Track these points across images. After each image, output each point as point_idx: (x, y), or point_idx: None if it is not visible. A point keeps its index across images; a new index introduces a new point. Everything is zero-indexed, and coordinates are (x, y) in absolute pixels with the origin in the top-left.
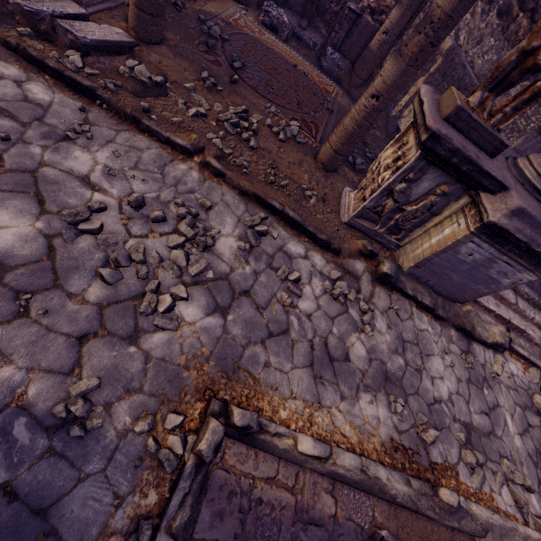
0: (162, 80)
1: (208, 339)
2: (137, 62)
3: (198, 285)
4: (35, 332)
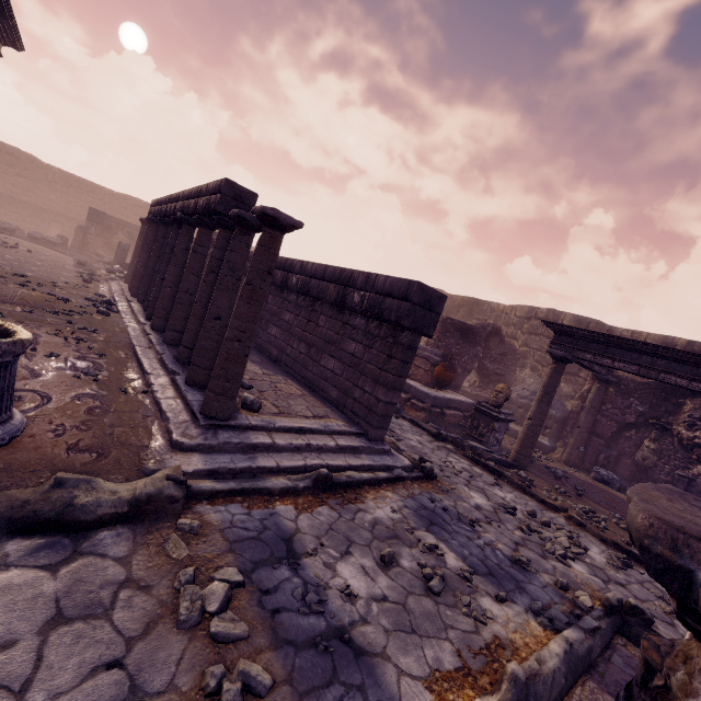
0: (533, 480)
1: (594, 584)
2: (518, 471)
3: (579, 560)
4: (495, 531)
